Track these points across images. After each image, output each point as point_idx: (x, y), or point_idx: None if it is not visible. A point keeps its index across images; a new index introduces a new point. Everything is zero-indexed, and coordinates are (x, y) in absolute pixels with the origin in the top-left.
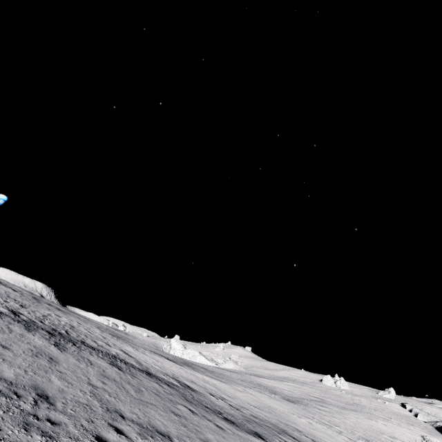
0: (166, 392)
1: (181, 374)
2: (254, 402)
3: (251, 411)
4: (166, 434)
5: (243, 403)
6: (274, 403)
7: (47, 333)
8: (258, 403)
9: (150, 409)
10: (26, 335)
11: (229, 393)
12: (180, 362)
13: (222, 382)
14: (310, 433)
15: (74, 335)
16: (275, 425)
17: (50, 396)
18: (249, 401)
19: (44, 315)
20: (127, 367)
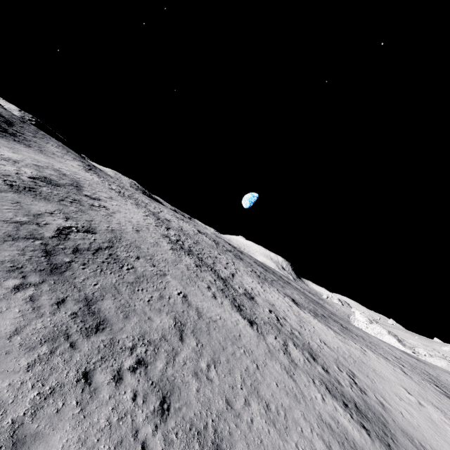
0: (210, 281)
1: (272, 301)
2: (338, 348)
3: (300, 335)
4: (161, 270)
5: (309, 334)
6: (391, 373)
7: (180, 247)
8: (346, 352)
9: (174, 269)
10: (163, 242)
11: (313, 329)
12: (309, 310)
13: (333, 332)
14: (377, 390)
15: (202, 256)
16: (311, 349)
17: (131, 244)
18: (331, 343)
19: (202, 249)
20: (208, 270)
